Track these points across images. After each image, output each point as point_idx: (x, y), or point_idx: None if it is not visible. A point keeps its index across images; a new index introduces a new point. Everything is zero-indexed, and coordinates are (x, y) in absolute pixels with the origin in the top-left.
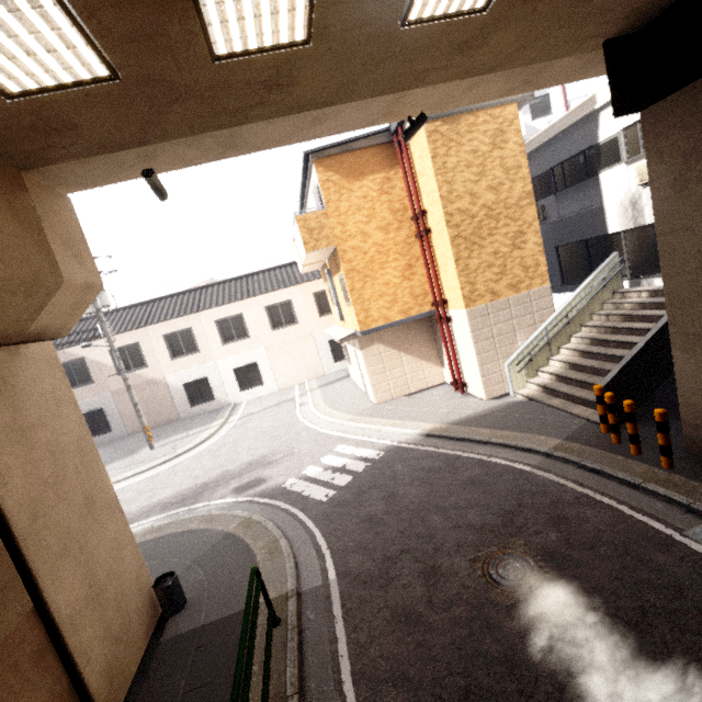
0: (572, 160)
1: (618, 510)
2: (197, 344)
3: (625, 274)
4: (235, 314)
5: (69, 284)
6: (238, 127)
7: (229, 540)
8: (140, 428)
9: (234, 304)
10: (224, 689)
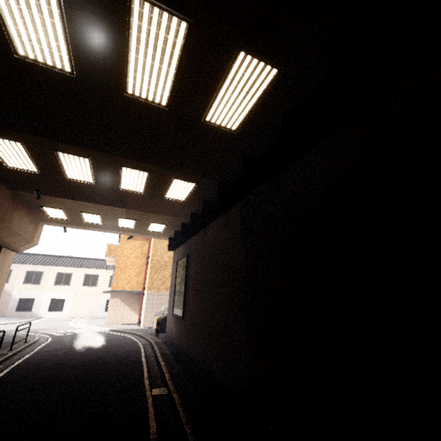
0: None
1: (135, 340)
2: (41, 280)
3: None
4: (69, 272)
5: (33, 243)
6: (88, 227)
7: (17, 336)
8: None
9: (71, 268)
10: (4, 346)
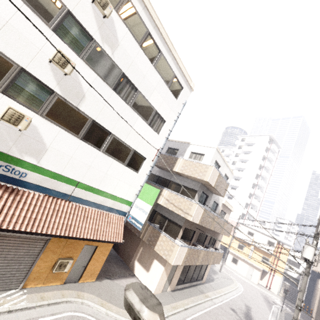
0: None
1: None
2: None
3: None
4: None
5: None
6: None
7: None
8: None
9: None
10: None
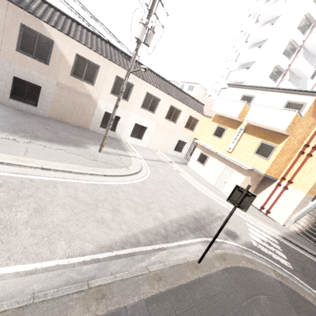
0: None
1: None
2: (130, 97)
3: (312, 200)
4: (158, 97)
5: None
6: None
7: (287, 288)
8: (60, 118)
9: (161, 91)
10: None
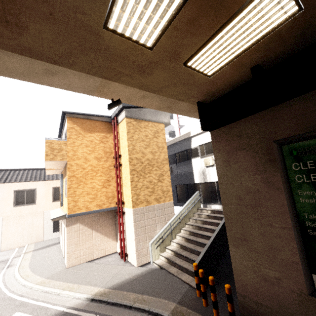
0: (182, 152)
1: None
2: None
3: (201, 201)
4: None
5: None
6: None
7: None
8: None
9: None
10: None
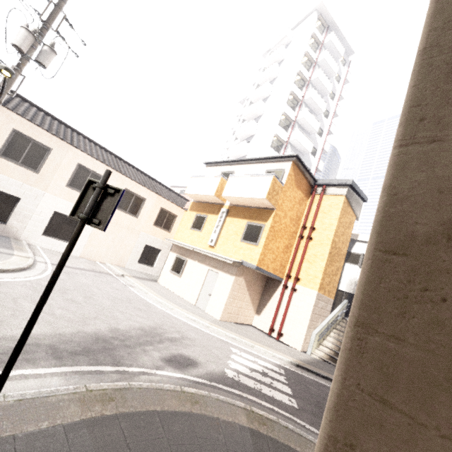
0: None
1: None
2: (43, 166)
3: None
4: (100, 173)
5: None
6: None
7: (267, 441)
8: None
9: (106, 166)
10: None
